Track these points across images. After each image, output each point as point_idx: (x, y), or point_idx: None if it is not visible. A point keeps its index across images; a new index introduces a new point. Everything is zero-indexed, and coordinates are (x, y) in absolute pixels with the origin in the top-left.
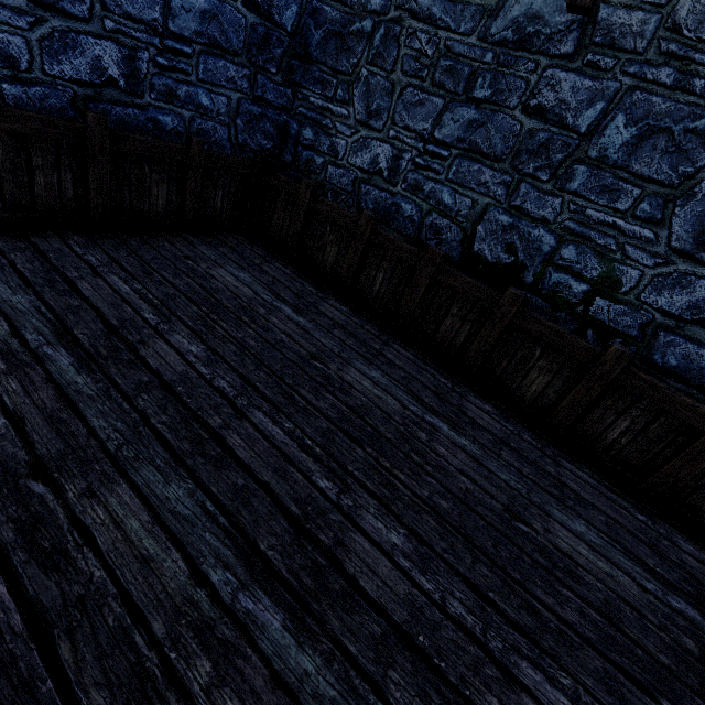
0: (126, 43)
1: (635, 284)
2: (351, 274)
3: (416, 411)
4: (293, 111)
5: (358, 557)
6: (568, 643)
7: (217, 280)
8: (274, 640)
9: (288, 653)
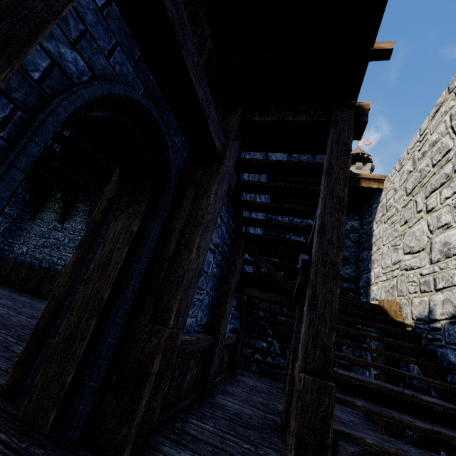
0: None
1: None
2: (5, 277)
3: None
4: (3, 243)
5: None
6: None
7: None
8: None
9: None
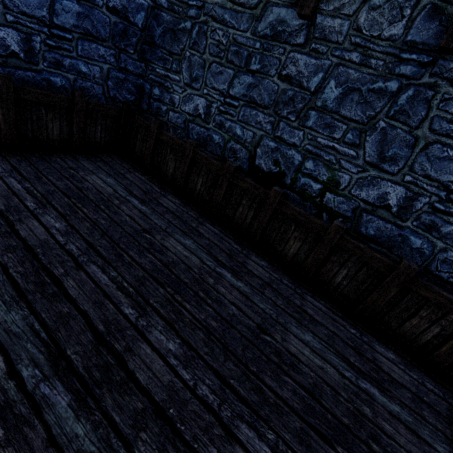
0: (23, 30)
1: (347, 184)
2: (183, 180)
3: (211, 265)
4: (146, 77)
5: (140, 358)
6: (280, 412)
7: (89, 182)
8: (59, 414)
9: (66, 423)
